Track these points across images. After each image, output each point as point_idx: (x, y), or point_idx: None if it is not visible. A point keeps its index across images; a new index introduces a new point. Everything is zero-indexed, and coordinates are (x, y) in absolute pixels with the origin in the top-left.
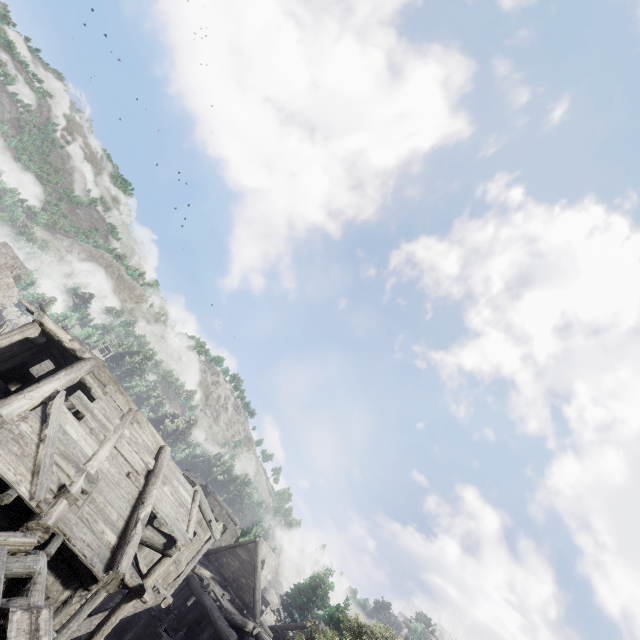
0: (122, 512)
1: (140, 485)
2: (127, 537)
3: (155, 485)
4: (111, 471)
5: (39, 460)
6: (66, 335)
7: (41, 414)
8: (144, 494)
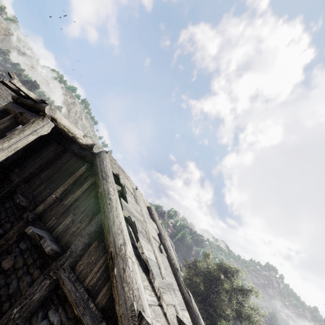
0: (176, 287)
1: (164, 252)
2: (193, 310)
3: (170, 248)
4: (161, 260)
5: (172, 324)
6: (78, 130)
7: (137, 261)
8: (172, 260)
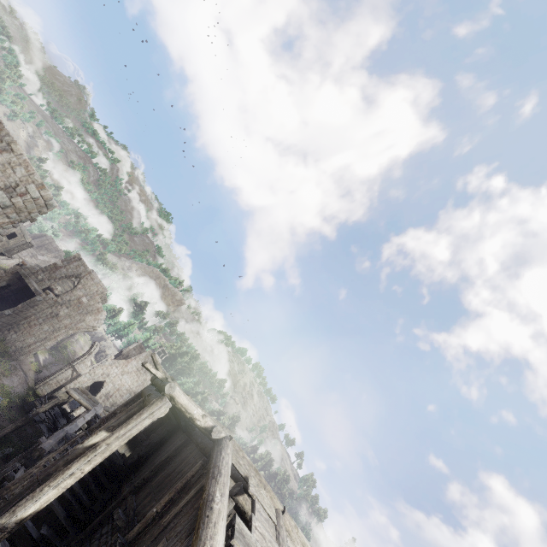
0: None
1: None
2: None
3: None
4: None
5: None
6: (197, 409)
7: None
8: None
